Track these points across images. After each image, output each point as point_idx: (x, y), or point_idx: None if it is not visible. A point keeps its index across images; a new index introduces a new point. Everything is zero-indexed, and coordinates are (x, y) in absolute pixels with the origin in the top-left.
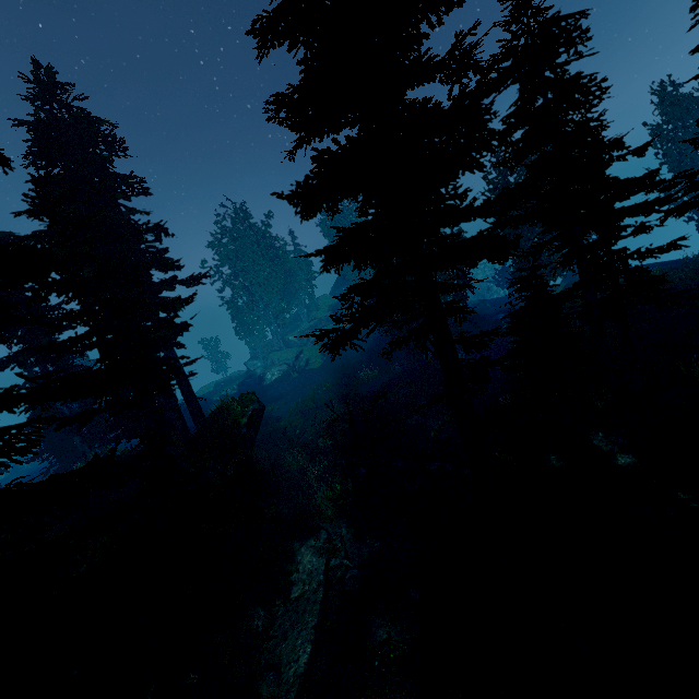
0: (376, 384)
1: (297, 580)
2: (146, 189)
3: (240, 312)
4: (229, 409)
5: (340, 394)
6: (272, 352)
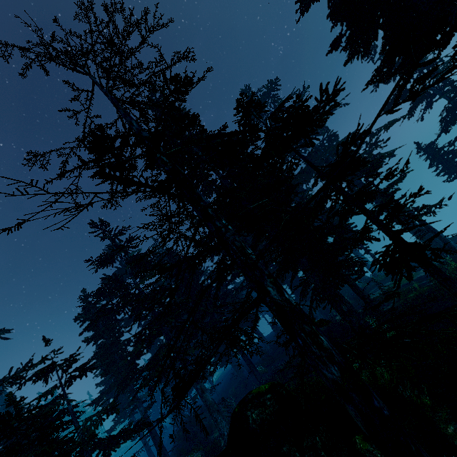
0: None
1: None
2: None
3: None
4: None
5: None
6: None
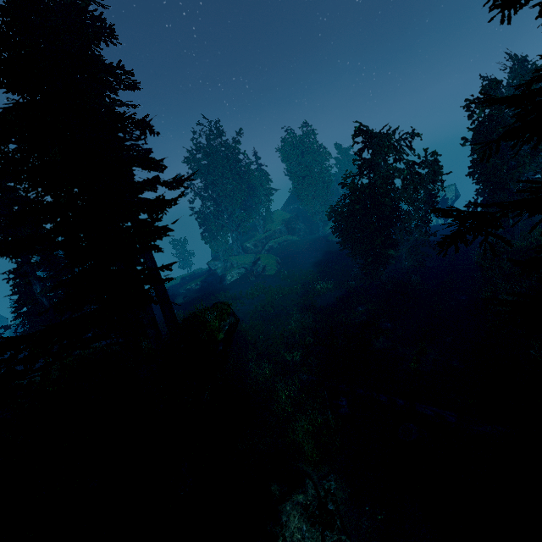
0: (331, 297)
1: None
2: (134, 83)
3: (207, 219)
4: (205, 321)
5: (297, 303)
6: (231, 255)
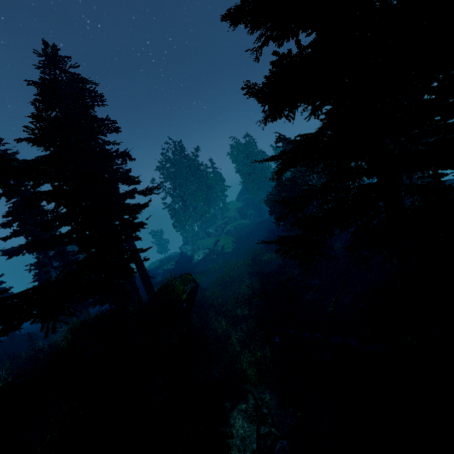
0: (274, 265)
1: (232, 444)
2: (117, 128)
3: (177, 213)
4: (173, 287)
5: (248, 272)
6: (198, 240)
